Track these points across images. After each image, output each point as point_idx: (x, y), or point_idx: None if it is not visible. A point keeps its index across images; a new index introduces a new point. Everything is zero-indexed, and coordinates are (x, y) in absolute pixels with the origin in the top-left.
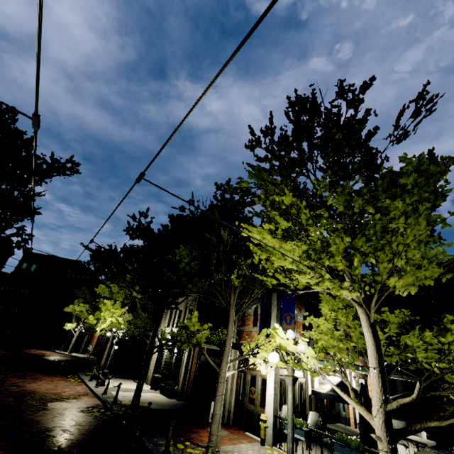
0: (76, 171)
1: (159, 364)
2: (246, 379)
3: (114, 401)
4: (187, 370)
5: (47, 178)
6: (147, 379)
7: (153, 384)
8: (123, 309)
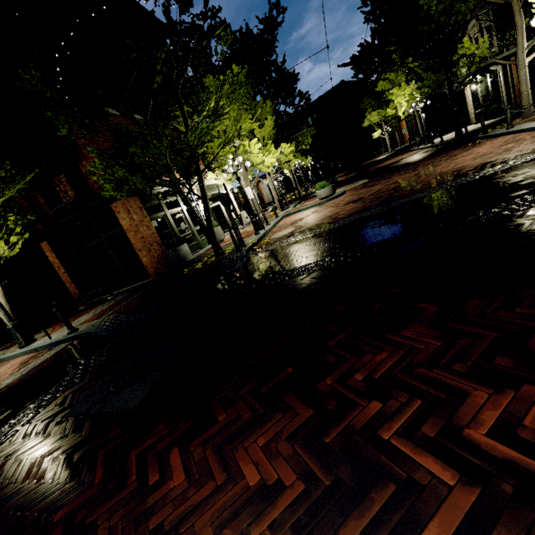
0: (282, 10)
1: (477, 103)
2: None
3: (441, 141)
4: (508, 87)
5: (274, 43)
6: (470, 121)
7: (477, 119)
8: (411, 86)
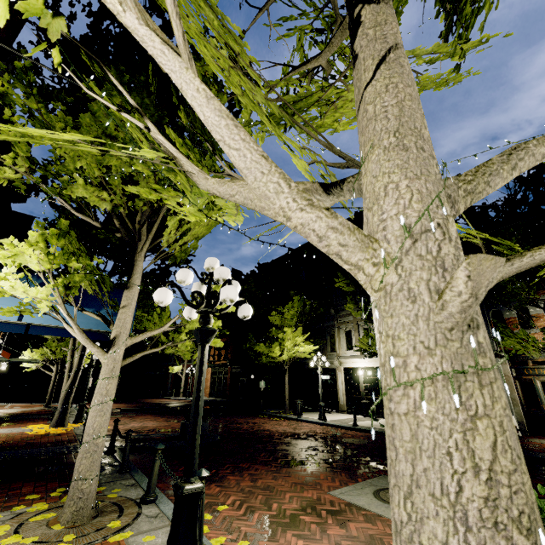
0: None
1: (355, 391)
2: (536, 386)
3: None
4: None
5: None
6: (340, 408)
7: (367, 411)
8: (305, 336)
